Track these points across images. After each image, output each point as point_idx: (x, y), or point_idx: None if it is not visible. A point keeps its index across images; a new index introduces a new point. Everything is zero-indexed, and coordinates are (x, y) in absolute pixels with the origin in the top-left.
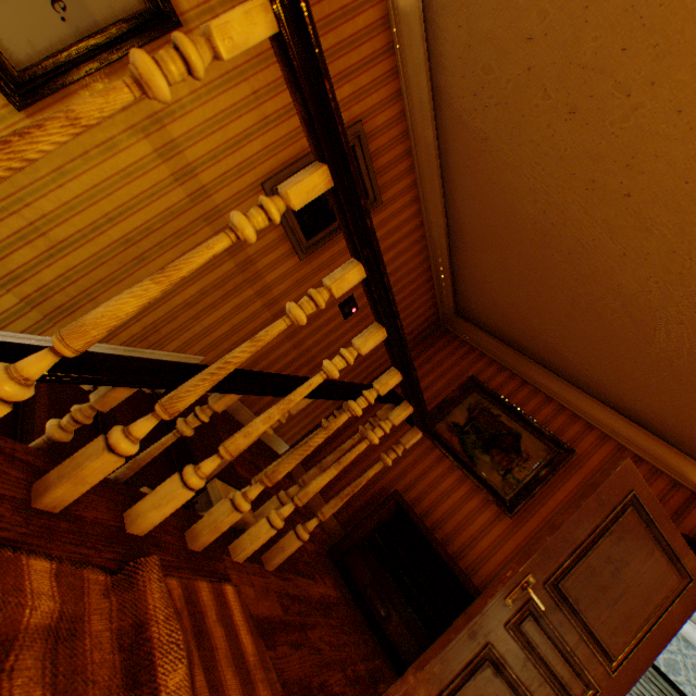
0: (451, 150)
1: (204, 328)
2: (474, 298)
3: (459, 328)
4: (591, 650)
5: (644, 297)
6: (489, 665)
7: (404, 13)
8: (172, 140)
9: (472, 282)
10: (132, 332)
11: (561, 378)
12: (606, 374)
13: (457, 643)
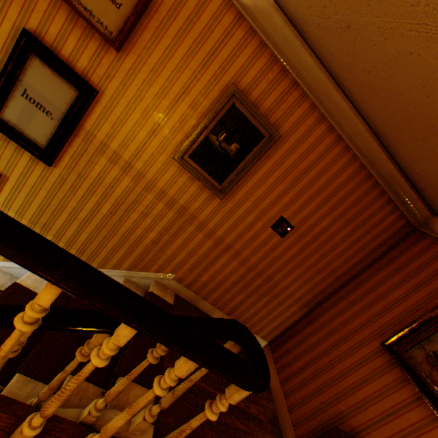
0: (331, 59)
1: (169, 256)
2: None
3: None
4: None
5: None
6: None
7: None
8: (114, 152)
9: (429, 176)
10: (129, 262)
11: None
12: None
13: None
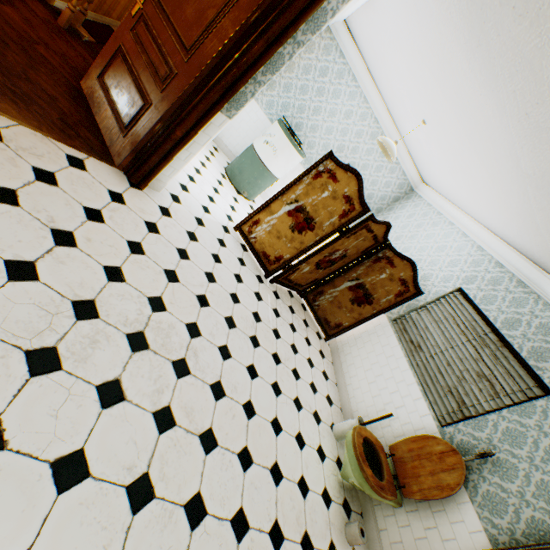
0: None
1: (128, 4)
2: None
3: None
4: (176, 46)
5: None
6: (121, 58)
7: None
8: None
9: None
10: (95, 3)
11: None
12: None
13: (109, 46)
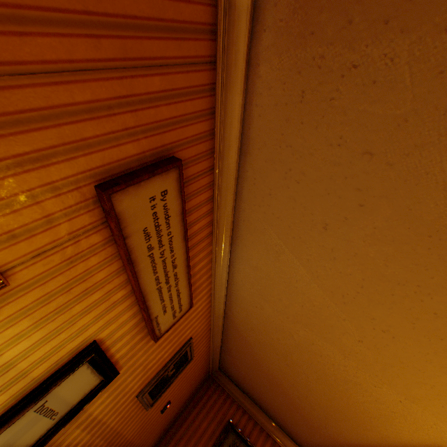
0: (230, 330)
1: None
2: (231, 370)
3: (221, 378)
4: None
5: (311, 422)
6: None
7: (218, 297)
8: (93, 416)
9: (231, 365)
10: None
11: (273, 420)
12: (294, 431)
13: None
